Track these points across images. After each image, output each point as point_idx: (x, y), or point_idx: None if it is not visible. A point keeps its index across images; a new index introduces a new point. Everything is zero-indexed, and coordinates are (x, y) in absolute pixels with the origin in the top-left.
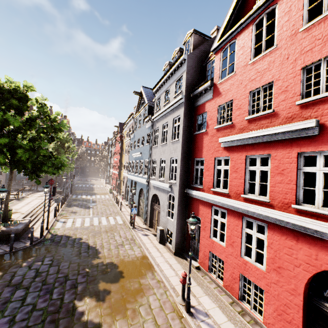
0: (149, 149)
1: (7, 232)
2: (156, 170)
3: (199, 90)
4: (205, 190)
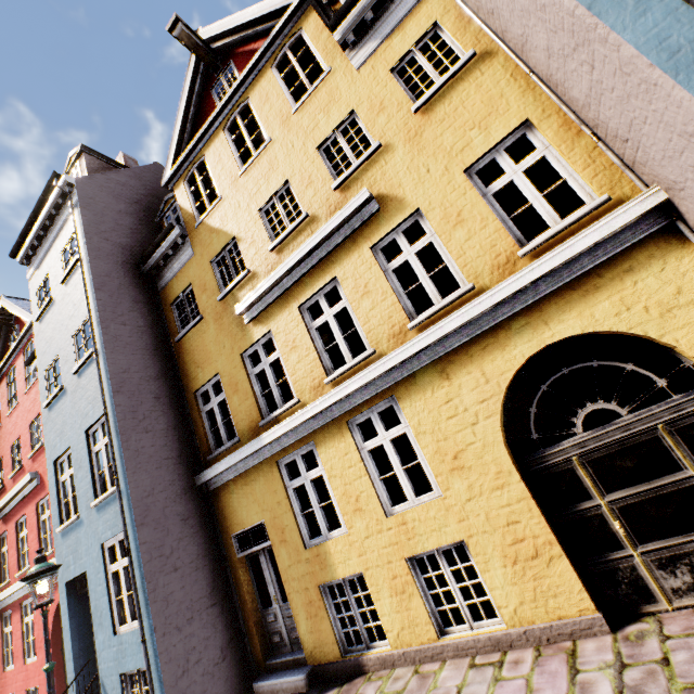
0: None
1: None
2: None
3: None
4: None
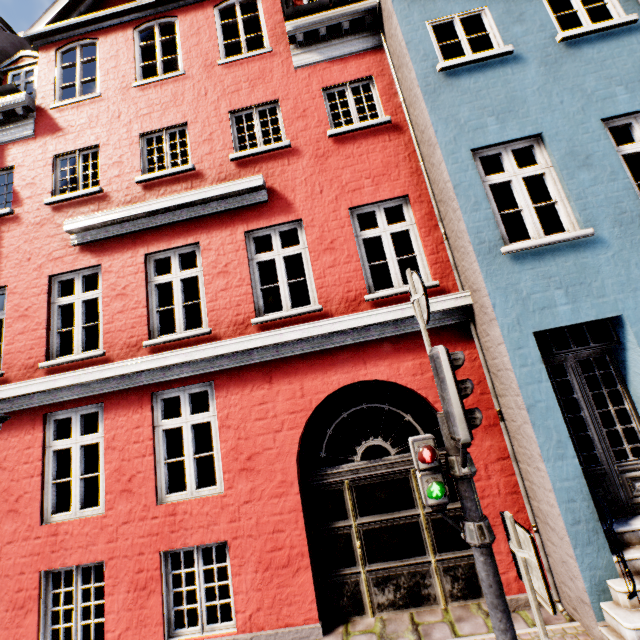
0: None
1: None
2: None
3: None
4: (13, 380)
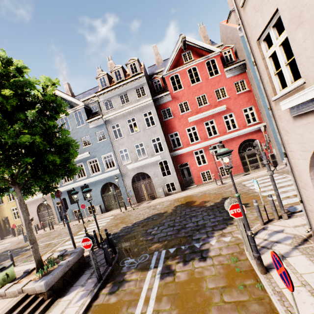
0: (111, 143)
1: (76, 259)
2: (130, 156)
3: (161, 96)
4: (185, 147)
